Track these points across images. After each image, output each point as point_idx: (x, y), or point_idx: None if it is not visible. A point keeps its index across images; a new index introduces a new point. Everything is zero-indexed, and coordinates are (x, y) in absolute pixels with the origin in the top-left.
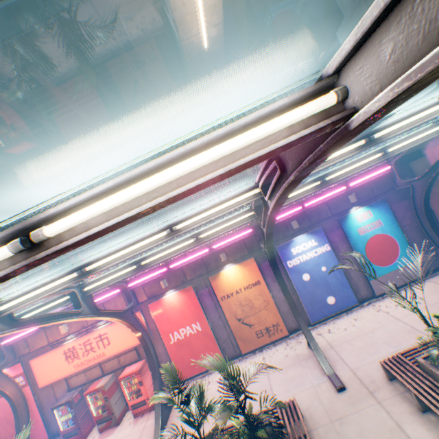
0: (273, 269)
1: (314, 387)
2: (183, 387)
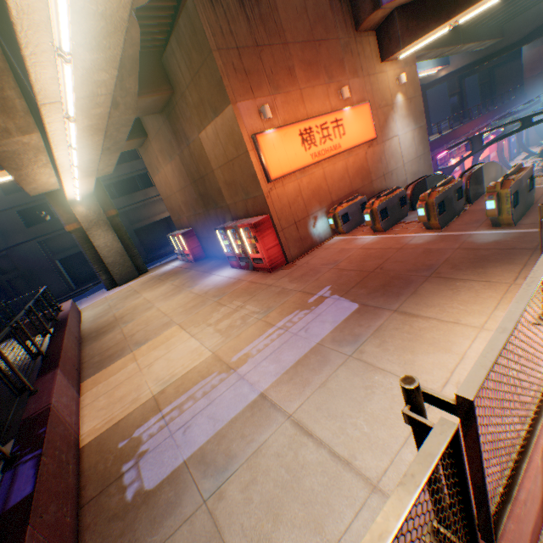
0: None
1: None
2: None
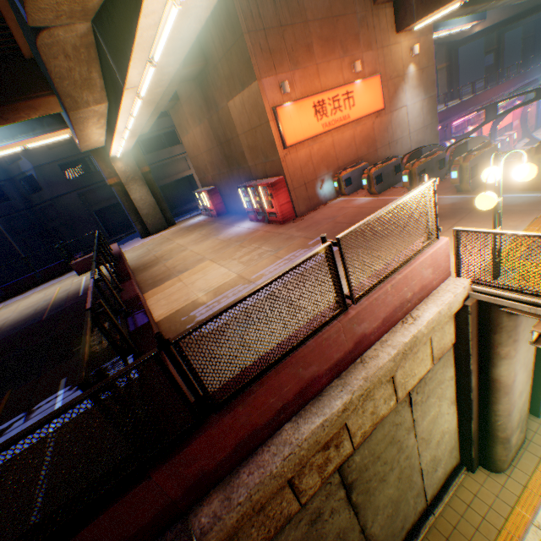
0: None
1: None
2: None
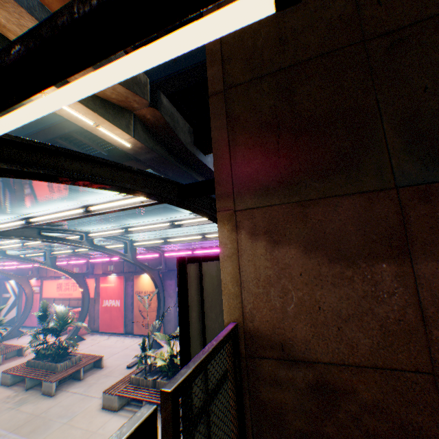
0: (155, 285)
1: (126, 361)
2: (47, 313)
